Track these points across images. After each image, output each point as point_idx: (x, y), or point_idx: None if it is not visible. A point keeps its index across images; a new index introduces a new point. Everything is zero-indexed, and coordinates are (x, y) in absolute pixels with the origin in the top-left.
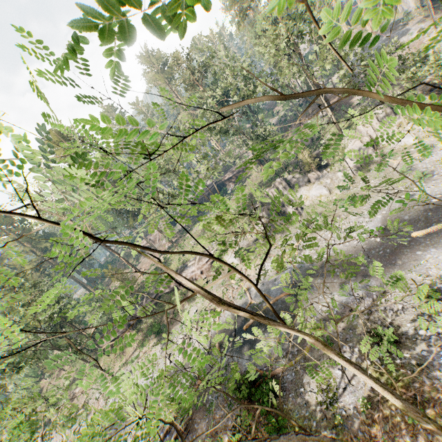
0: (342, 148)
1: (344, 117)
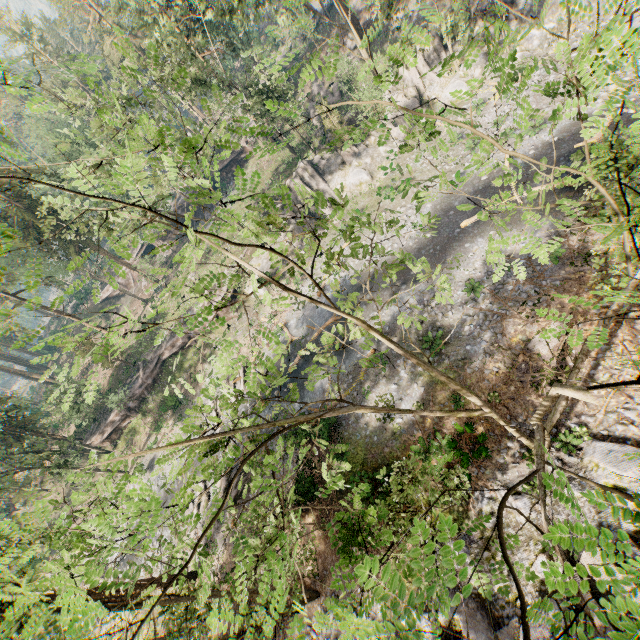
0: None
1: (382, 52)
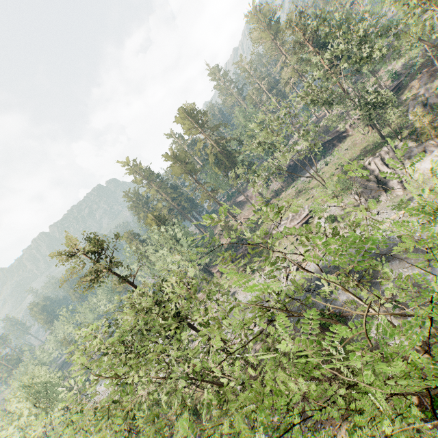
0: None
1: None
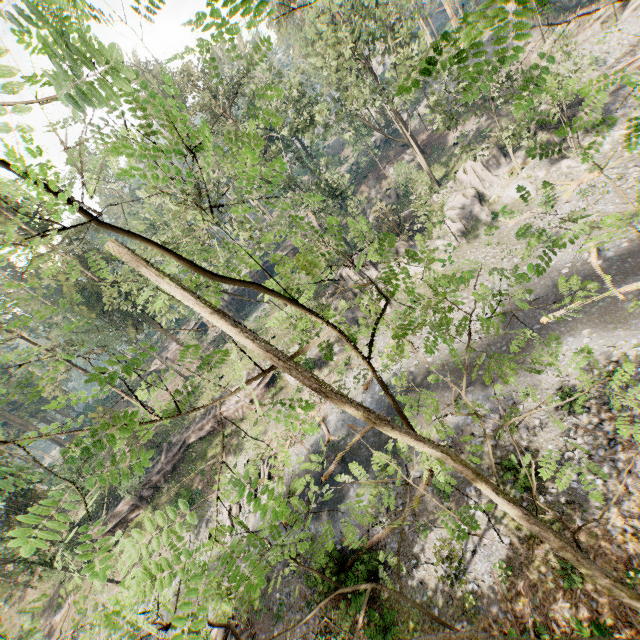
0: (441, 205)
1: (439, 162)
